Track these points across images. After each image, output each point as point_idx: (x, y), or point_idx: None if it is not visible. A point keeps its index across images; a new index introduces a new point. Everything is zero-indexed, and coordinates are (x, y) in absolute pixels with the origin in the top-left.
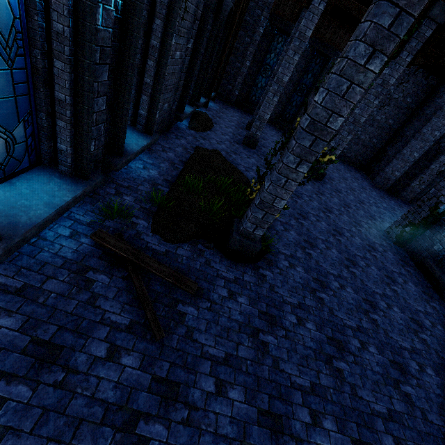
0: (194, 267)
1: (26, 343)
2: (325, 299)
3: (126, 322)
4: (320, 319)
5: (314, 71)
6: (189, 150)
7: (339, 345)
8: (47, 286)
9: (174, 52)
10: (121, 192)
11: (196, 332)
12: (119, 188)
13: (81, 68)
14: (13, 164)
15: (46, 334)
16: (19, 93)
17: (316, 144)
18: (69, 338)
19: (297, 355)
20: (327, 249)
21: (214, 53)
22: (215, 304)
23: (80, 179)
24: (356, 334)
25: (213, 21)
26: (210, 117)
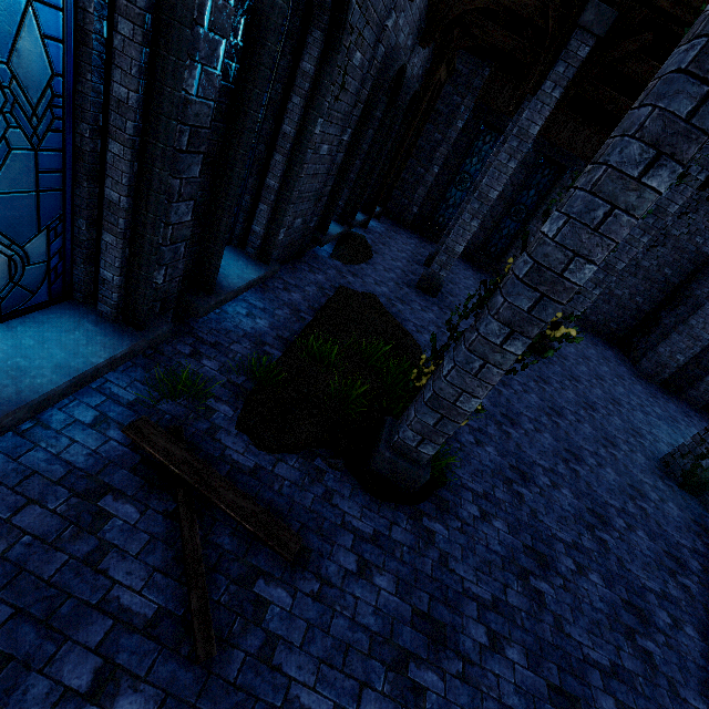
0: (301, 503)
1: None
2: (547, 594)
3: (148, 611)
4: (536, 640)
5: (540, 186)
6: (327, 291)
7: None
8: (21, 520)
9: (318, 145)
10: (200, 352)
11: (282, 647)
12: (198, 345)
13: (149, 155)
14: (19, 296)
15: None
16: (45, 187)
17: (542, 307)
18: (27, 637)
19: None
20: (554, 487)
21: (384, 152)
22: (329, 585)
23: (130, 327)
24: (609, 683)
25: (385, 107)
26: (369, 242)
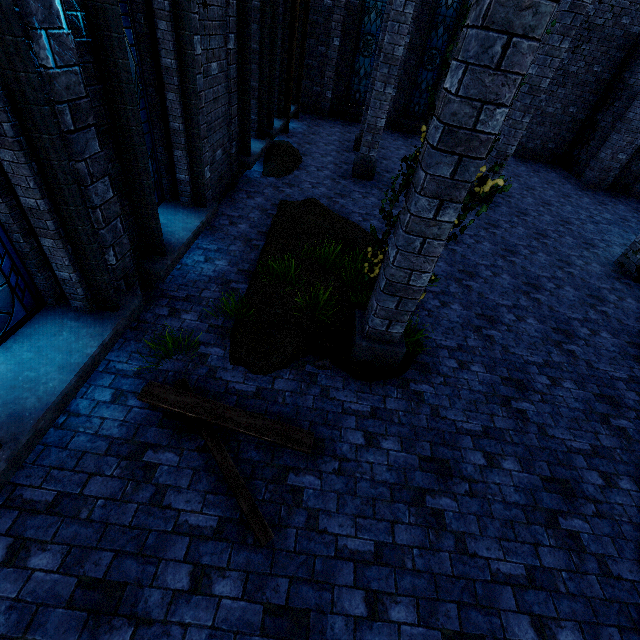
0: (304, 406)
1: (72, 590)
2: (529, 411)
3: (212, 523)
4: (526, 449)
5: (447, 20)
6: (270, 211)
7: (566, 490)
8: (90, 490)
9: (206, 65)
10: (177, 309)
11: (322, 516)
12: (173, 304)
13: (41, 150)
14: None
15: (99, 568)
16: None
17: (464, 169)
18: (131, 568)
19: (494, 522)
20: (519, 320)
21: (277, 44)
22: (346, 461)
23: (106, 312)
24: (592, 462)
25: None
26: (295, 146)
